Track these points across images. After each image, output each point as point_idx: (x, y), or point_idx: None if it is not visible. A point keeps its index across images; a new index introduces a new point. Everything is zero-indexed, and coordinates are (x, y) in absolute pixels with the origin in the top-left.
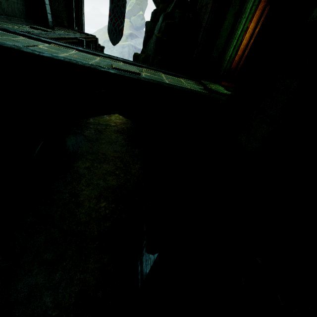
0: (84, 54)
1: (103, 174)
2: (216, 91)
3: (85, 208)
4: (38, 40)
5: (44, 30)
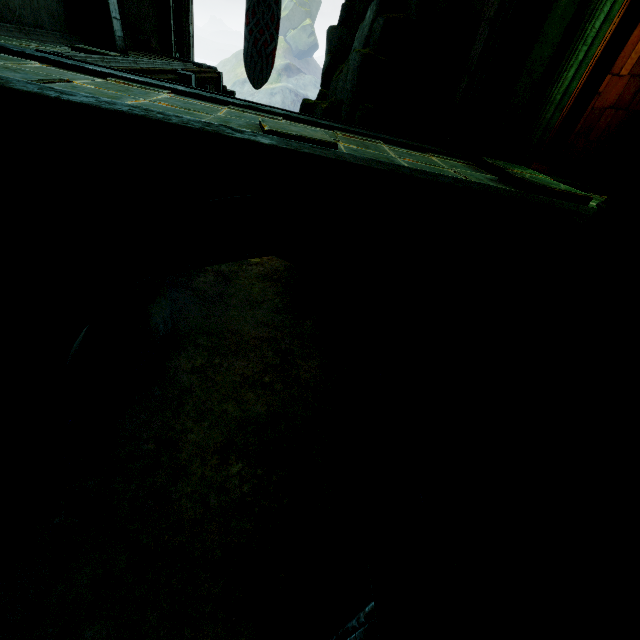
0: (190, 101)
1: (234, 386)
2: (543, 186)
3: (194, 482)
4: (78, 71)
5: (103, 54)
